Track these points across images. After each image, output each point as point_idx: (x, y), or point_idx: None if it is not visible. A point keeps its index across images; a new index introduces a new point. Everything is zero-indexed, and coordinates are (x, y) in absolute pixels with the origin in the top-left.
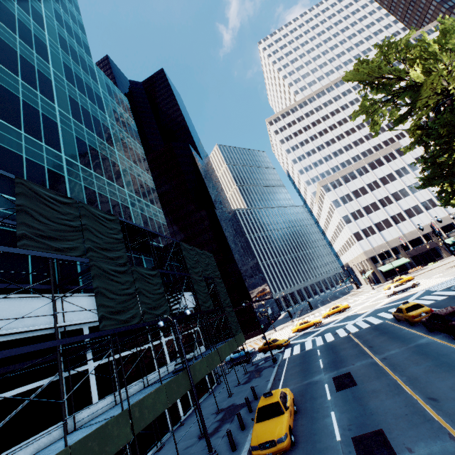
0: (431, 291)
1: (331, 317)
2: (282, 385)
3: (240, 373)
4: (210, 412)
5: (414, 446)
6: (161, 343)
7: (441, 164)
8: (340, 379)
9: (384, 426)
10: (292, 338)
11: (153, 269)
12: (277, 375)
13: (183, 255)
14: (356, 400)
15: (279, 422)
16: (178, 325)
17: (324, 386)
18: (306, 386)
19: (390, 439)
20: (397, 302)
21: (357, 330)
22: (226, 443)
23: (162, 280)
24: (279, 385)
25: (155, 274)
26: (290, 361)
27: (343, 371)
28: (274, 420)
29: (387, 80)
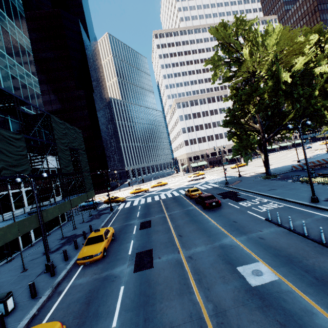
0: (208, 183)
1: (155, 188)
2: (111, 225)
3: (86, 215)
4: (56, 238)
5: (162, 256)
6: (21, 191)
7: (236, 116)
8: (144, 223)
9: (154, 247)
10: (128, 197)
11: (17, 133)
12: (110, 218)
13: (52, 127)
14: (147, 235)
15: (99, 246)
16: (34, 183)
17: (134, 227)
18: (125, 226)
19: (154, 253)
20: (191, 185)
21: (165, 198)
22: (62, 257)
23: (26, 144)
24: (109, 224)
25: (19, 138)
26: (121, 211)
27: (148, 219)
28: (96, 244)
29: (232, 47)
